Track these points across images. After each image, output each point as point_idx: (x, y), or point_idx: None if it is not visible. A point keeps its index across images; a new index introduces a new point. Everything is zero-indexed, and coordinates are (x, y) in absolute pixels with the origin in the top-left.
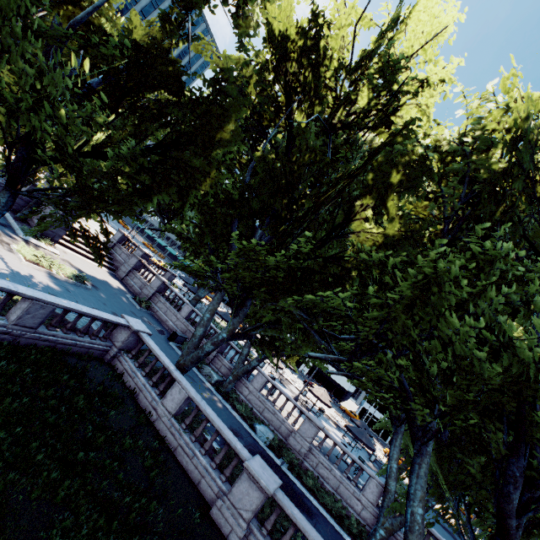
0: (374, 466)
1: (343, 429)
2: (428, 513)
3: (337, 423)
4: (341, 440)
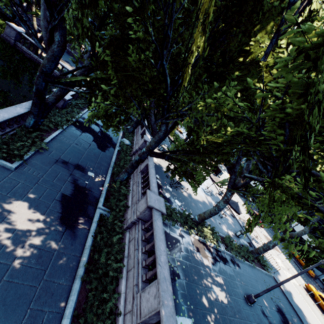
0: (233, 235)
1: (241, 224)
2: (270, 293)
3: (237, 218)
4: (209, 204)
